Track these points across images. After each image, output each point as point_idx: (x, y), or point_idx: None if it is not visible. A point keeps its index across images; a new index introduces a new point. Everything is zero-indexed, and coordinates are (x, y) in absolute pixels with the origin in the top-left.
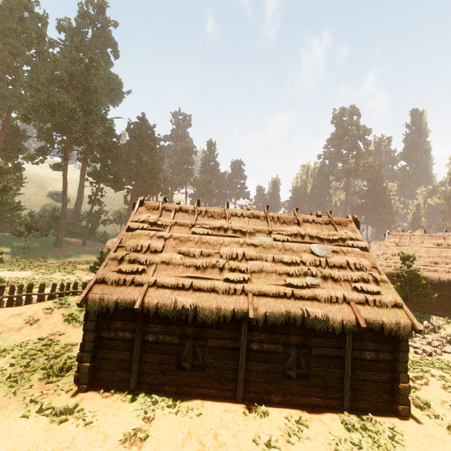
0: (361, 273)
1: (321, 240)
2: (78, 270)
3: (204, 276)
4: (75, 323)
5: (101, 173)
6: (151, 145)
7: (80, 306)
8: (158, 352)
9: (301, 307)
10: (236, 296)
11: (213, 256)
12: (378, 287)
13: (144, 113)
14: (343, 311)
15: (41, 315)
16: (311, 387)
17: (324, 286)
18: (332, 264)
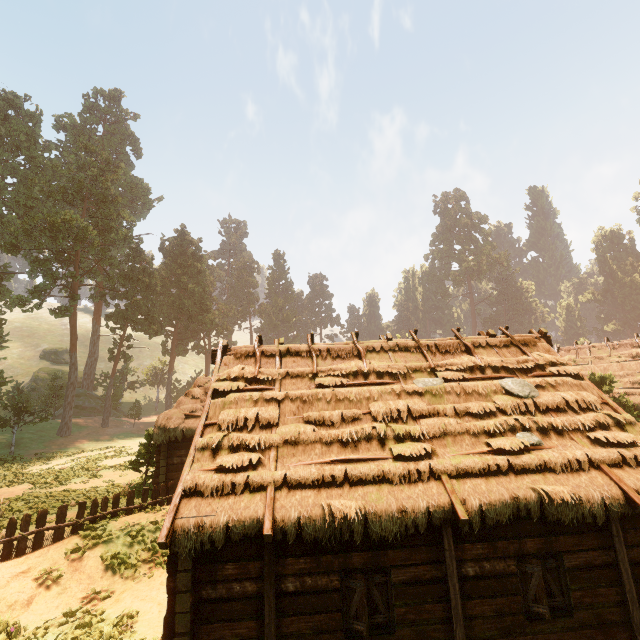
0: (594, 415)
1: (510, 372)
2: (106, 470)
3: (361, 456)
4: (124, 571)
5: (127, 314)
6: (197, 266)
7: (165, 548)
8: (307, 611)
9: (531, 487)
10: (422, 483)
11: (362, 419)
12: (628, 433)
13: (184, 225)
14: (597, 482)
15: (64, 566)
16: (579, 629)
17: (549, 444)
18: (544, 407)
